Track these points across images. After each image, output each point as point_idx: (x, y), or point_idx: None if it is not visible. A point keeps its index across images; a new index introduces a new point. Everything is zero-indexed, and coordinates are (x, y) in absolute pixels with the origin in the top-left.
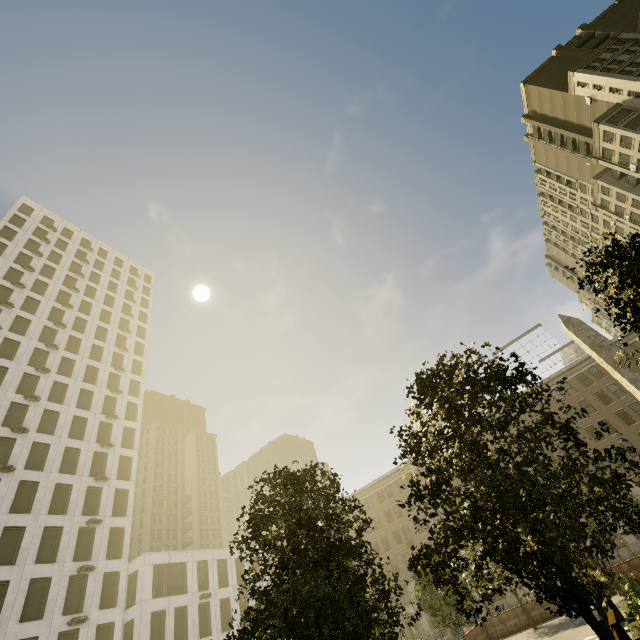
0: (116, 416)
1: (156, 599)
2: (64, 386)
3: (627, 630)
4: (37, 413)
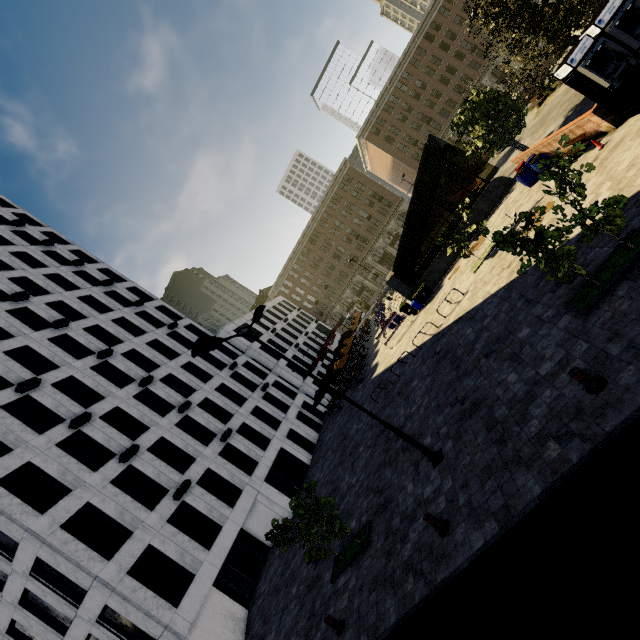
0: (81, 261)
1: (254, 343)
2: None
3: (558, 88)
4: (6, 284)
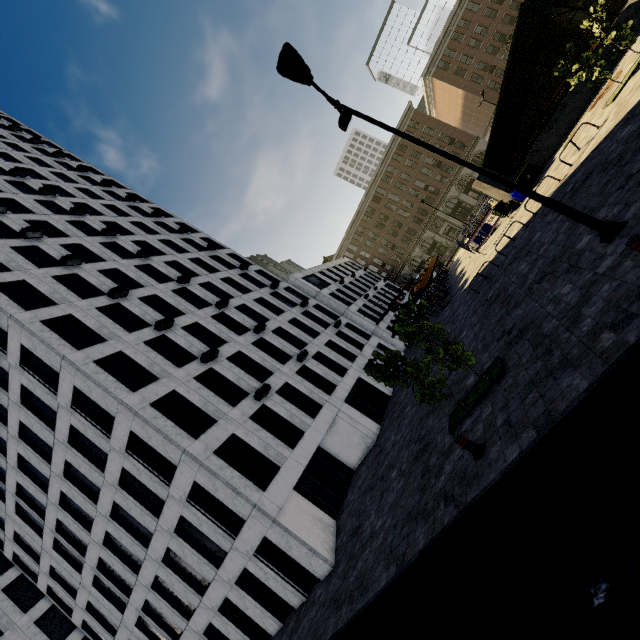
0: (160, 212)
1: (323, 290)
2: (83, 207)
3: None
4: (99, 225)
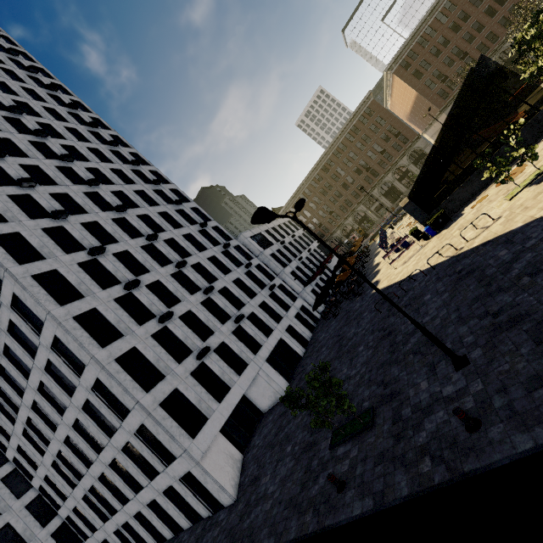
0: (138, 161)
1: (266, 250)
2: (71, 149)
3: None
4: (84, 172)
